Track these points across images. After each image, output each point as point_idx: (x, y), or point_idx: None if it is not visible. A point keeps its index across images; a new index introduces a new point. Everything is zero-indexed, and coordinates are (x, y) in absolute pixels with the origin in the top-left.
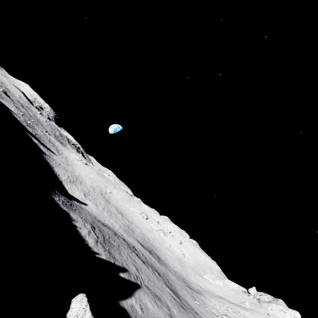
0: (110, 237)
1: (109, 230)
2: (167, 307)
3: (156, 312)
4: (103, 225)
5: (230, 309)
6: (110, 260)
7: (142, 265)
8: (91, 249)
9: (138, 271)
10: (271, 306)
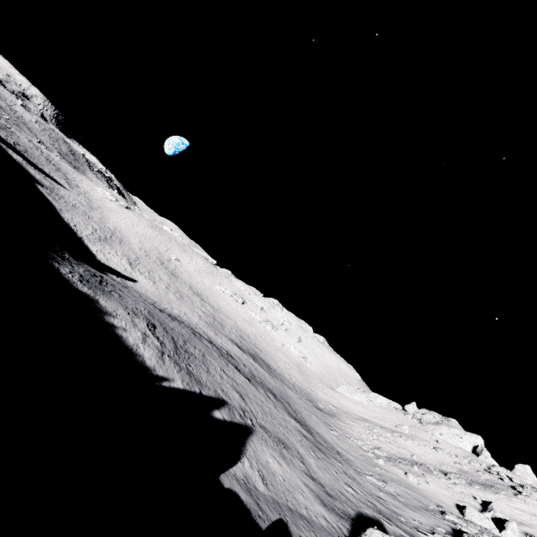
0: (185, 341)
1: (182, 327)
2: (300, 457)
3: (288, 477)
4: (170, 318)
5: (383, 438)
6: (192, 388)
7: (247, 385)
8: (151, 371)
9: (244, 399)
10: (441, 430)
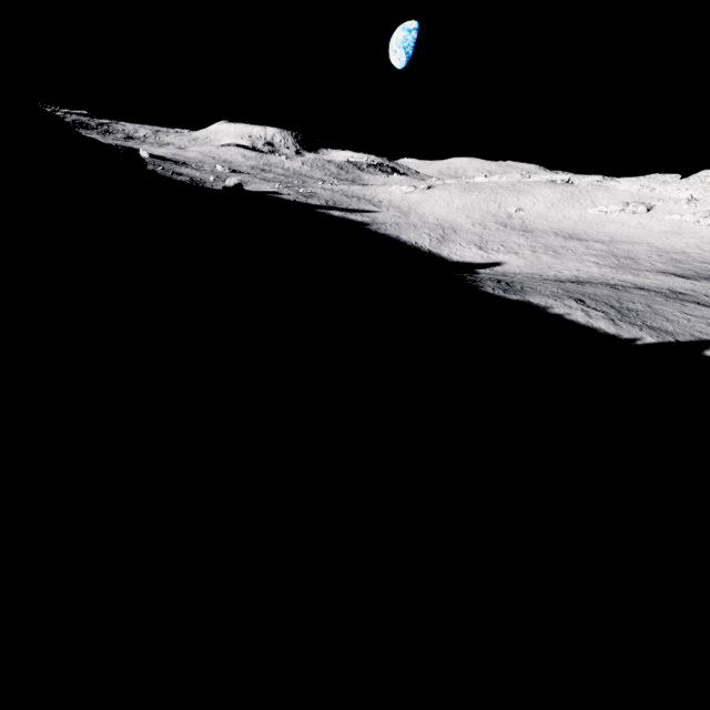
0: (617, 300)
1: (597, 288)
2: None
3: None
4: (577, 284)
5: None
6: (665, 340)
7: None
8: (618, 337)
9: None
10: None
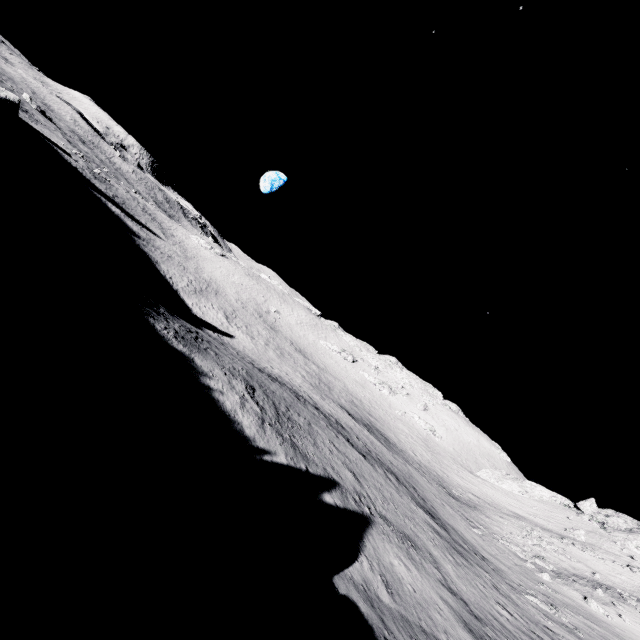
0: (288, 406)
1: (283, 389)
2: (433, 561)
3: (419, 587)
4: (271, 379)
5: (548, 544)
6: (297, 465)
7: (362, 463)
8: (250, 442)
9: (359, 480)
10: (637, 541)
